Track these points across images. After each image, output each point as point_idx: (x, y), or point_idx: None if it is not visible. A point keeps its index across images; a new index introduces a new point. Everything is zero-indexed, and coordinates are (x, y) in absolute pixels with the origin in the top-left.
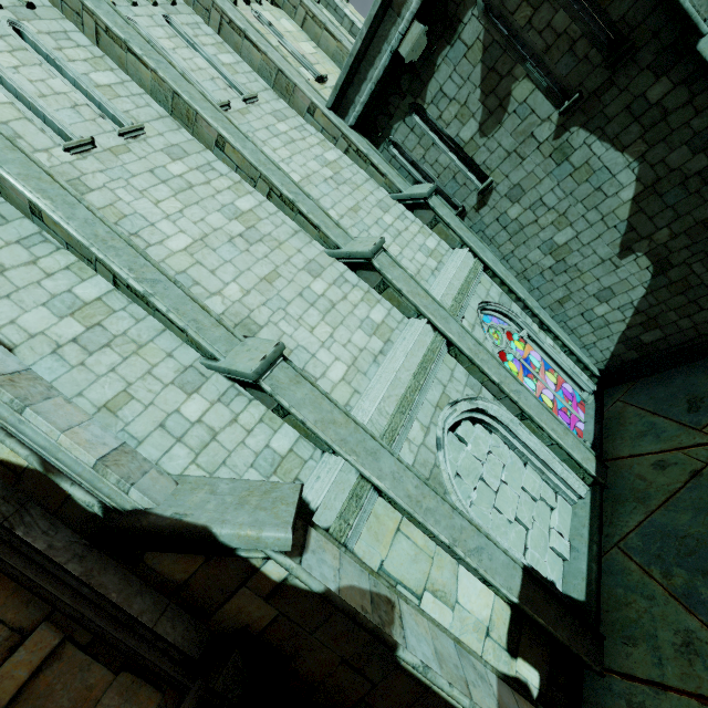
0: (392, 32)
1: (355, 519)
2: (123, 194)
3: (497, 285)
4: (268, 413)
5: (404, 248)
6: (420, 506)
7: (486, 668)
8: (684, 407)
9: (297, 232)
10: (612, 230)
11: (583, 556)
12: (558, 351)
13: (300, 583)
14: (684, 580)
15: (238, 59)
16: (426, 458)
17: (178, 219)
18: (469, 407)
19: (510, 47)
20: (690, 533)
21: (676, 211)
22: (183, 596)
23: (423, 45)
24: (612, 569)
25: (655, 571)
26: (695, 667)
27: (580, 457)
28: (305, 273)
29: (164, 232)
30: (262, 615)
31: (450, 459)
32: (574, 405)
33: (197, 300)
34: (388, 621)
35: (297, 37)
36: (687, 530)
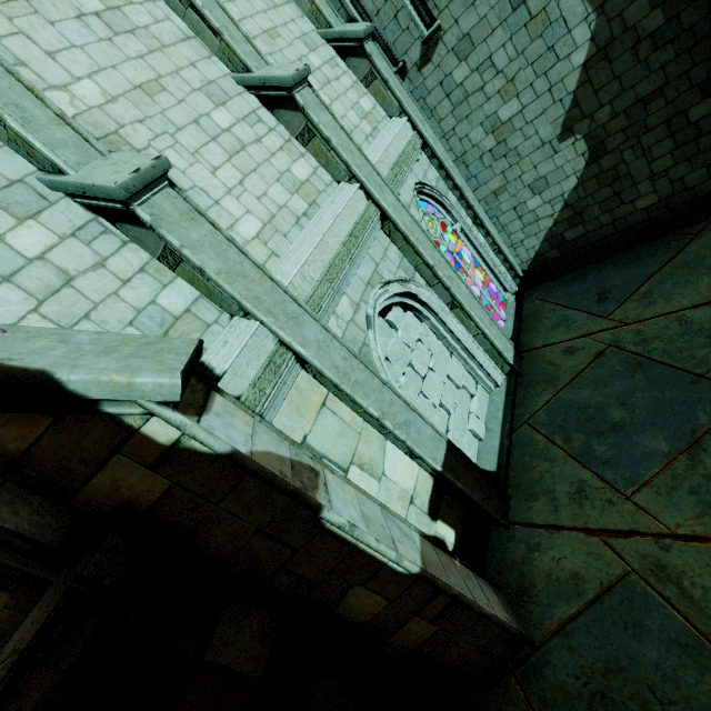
0: None
1: (273, 388)
2: None
3: (435, 169)
4: (152, 262)
5: (334, 100)
6: (349, 378)
7: (410, 529)
8: (594, 299)
9: (188, 38)
10: (557, 105)
11: (497, 435)
12: (488, 249)
13: (198, 445)
14: (581, 442)
15: None
16: (355, 336)
17: None
18: (402, 290)
19: None
20: (590, 404)
21: (621, 84)
22: (24, 473)
23: None
24: (521, 442)
25: (558, 438)
26: (584, 508)
27: (501, 347)
28: (203, 96)
29: None
30: (149, 488)
31: (380, 343)
32: (497, 305)
33: (18, 75)
34: (312, 486)
35: None
36: (588, 402)
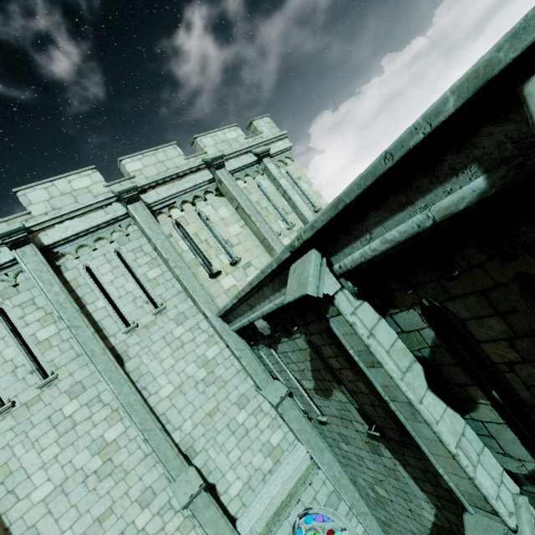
0: (249, 312)
1: None
2: (19, 448)
3: (330, 483)
4: None
5: (245, 451)
6: None
7: None
8: None
9: (146, 456)
10: (418, 523)
11: None
12: None
13: None
14: None
15: (164, 269)
16: None
17: (51, 466)
18: None
19: (328, 370)
20: None
21: None
22: None
23: (268, 331)
24: None
25: None
26: None
27: None
28: (136, 505)
29: (34, 484)
30: None
31: None
32: None
33: None
34: None
35: (228, 221)
36: None
